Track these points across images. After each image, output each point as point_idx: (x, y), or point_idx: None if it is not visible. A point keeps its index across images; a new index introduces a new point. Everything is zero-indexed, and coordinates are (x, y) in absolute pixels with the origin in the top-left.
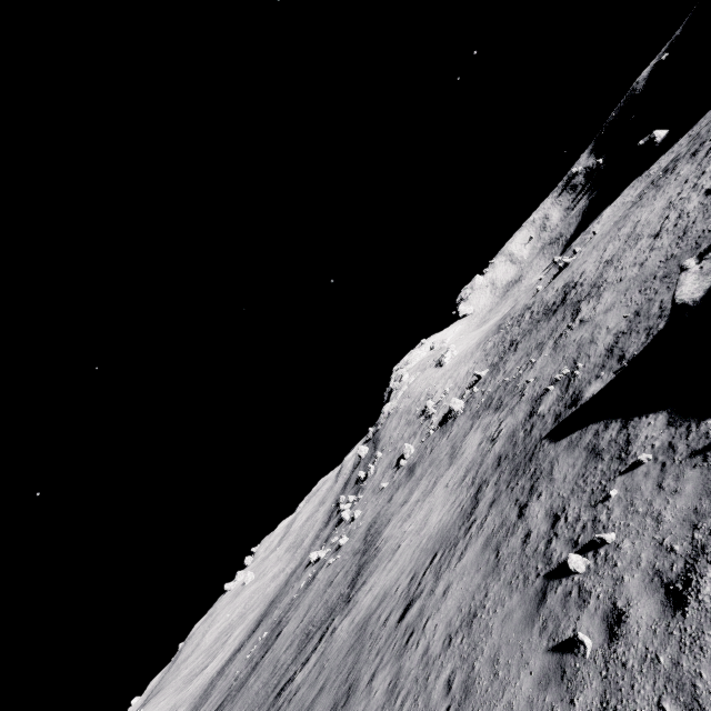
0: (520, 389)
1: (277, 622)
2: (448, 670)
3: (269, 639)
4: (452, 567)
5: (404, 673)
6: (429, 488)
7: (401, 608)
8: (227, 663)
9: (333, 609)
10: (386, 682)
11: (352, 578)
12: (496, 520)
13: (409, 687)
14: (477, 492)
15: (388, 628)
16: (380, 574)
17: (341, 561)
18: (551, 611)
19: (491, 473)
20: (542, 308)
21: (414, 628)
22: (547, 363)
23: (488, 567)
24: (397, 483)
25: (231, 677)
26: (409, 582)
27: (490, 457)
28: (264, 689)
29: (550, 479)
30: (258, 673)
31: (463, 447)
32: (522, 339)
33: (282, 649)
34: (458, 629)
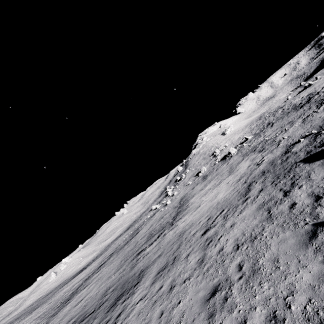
0: (277, 142)
1: (136, 228)
2: (238, 260)
3: (133, 234)
4: (235, 216)
5: (208, 257)
6: (216, 184)
7: (203, 230)
8: (115, 240)
9: (164, 227)
10: (196, 259)
11: (174, 216)
12: (265, 197)
13: (211, 263)
14: (248, 186)
15: (195, 237)
16: (189, 216)
17: (167, 210)
18: (323, 242)
19: (258, 178)
20: (291, 106)
21: (212, 239)
22: (297, 129)
23: (262, 217)
24: (196, 182)
25: (117, 244)
26: (207, 220)
27: (257, 171)
28: (131, 251)
29: (309, 179)
30: (128, 245)
31: (238, 167)
32: (276, 121)
33: (139, 238)
34: (243, 242)
